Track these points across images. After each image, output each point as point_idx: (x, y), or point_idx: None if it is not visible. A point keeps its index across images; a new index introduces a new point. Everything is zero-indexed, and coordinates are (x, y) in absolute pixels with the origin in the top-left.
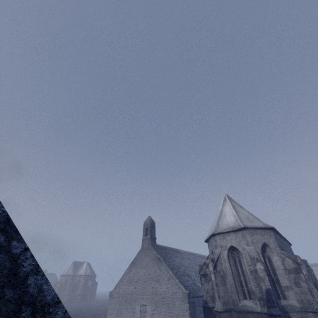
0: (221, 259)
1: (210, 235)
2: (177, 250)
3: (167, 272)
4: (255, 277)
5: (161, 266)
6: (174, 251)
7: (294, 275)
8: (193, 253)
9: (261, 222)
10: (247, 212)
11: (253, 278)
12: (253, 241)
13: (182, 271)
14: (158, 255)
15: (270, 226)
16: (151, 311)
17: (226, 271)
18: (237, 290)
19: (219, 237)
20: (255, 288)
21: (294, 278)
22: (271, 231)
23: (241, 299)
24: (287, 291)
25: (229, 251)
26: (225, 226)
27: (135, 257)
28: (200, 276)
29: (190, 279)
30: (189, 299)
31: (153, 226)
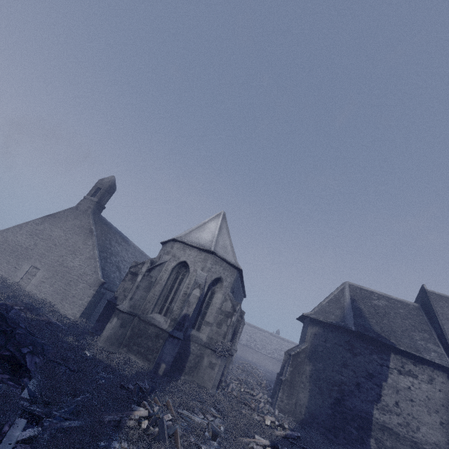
0: (164, 267)
1: (171, 238)
2: (126, 239)
3: (92, 249)
4: (185, 300)
5: (89, 240)
6: (121, 236)
7: (223, 317)
8: (144, 254)
9: (235, 259)
10: (229, 242)
11: (181, 300)
12: (210, 269)
13: (114, 260)
14: (94, 227)
15: (239, 267)
16: (42, 278)
17: (160, 280)
18: (157, 303)
19: (179, 246)
20: (176, 309)
21: (221, 319)
22: (237, 272)
23: (155, 311)
24: (205, 326)
25: (179, 265)
26: (195, 239)
27: (60, 212)
28: (128, 272)
29: (118, 272)
30: (99, 288)
31: (111, 192)
